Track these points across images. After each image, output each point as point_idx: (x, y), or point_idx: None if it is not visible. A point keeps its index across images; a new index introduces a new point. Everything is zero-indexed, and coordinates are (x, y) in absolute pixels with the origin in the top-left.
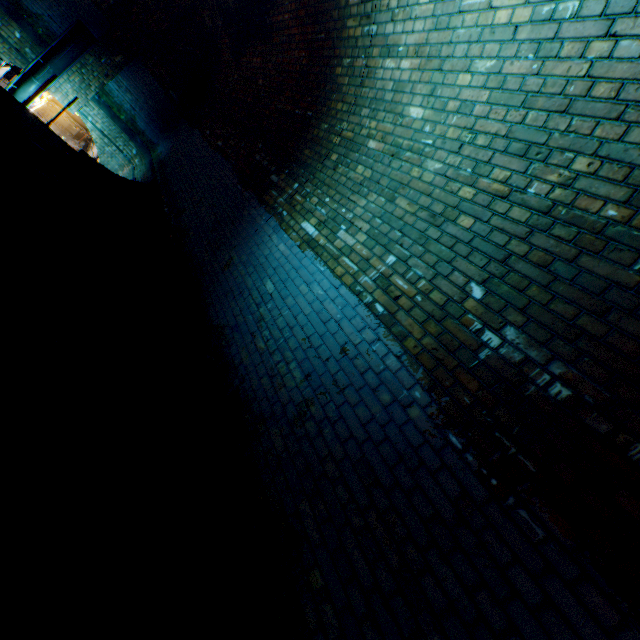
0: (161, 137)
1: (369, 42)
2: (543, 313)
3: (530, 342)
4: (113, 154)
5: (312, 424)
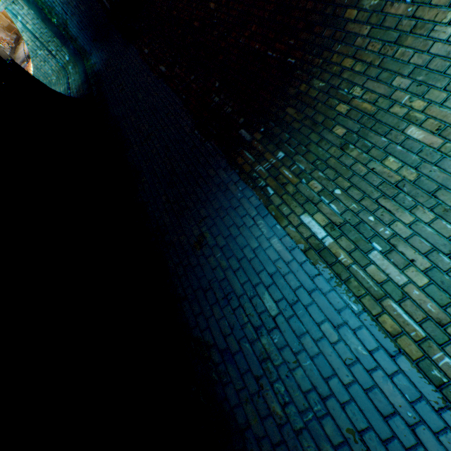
0: (93, 46)
1: None
2: None
3: None
4: (45, 58)
5: None
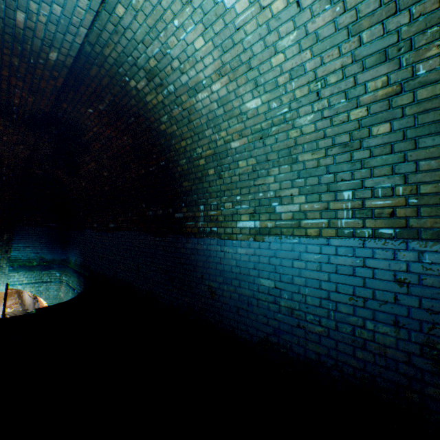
0: (66, 252)
1: (174, 97)
2: None
3: None
4: (47, 288)
5: None
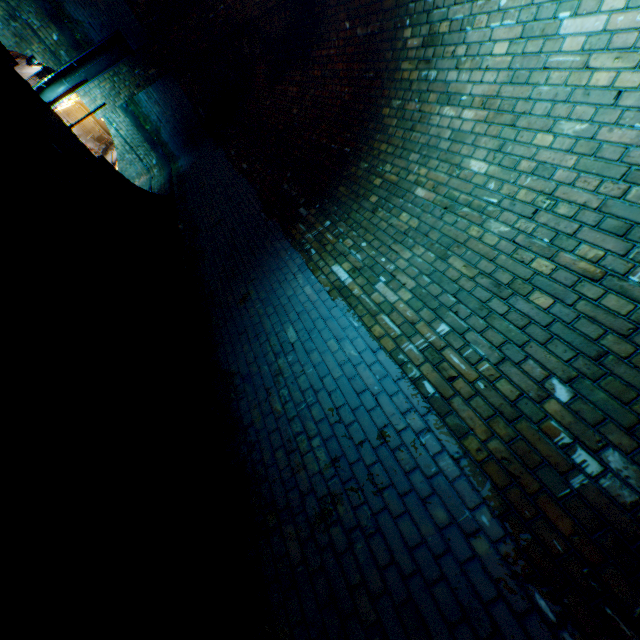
0: (183, 151)
1: (426, 87)
2: None
3: None
4: (132, 161)
5: (339, 531)
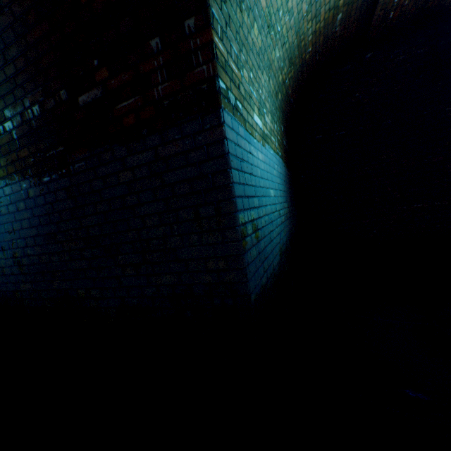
0: None
1: None
2: (2, 89)
3: (14, 106)
4: None
5: (24, 259)
